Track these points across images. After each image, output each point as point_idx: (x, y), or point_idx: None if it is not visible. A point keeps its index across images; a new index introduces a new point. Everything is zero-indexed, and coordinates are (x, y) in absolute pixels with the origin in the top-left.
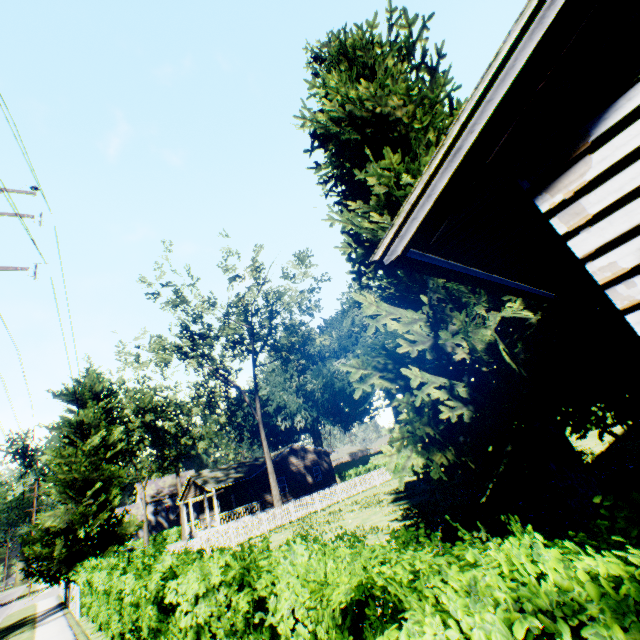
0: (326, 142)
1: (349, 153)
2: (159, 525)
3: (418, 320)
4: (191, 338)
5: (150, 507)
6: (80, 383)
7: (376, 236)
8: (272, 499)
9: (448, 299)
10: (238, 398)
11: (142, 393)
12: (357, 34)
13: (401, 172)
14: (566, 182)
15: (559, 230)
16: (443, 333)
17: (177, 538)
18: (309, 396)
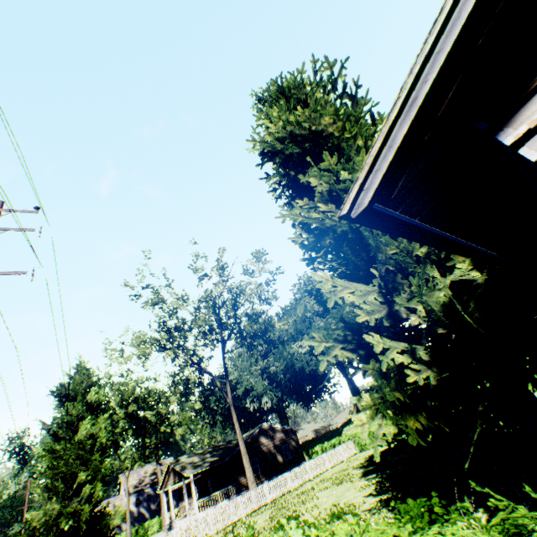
0: (273, 157)
1: (293, 164)
2: (141, 516)
3: (371, 291)
4: (168, 332)
5: (132, 497)
6: (71, 379)
7: (323, 224)
8: (246, 481)
9: (396, 269)
10: (210, 383)
11: (125, 384)
12: (290, 79)
13: (339, 171)
14: (528, 113)
15: (531, 157)
16: (398, 299)
17: (158, 529)
18: (273, 377)
